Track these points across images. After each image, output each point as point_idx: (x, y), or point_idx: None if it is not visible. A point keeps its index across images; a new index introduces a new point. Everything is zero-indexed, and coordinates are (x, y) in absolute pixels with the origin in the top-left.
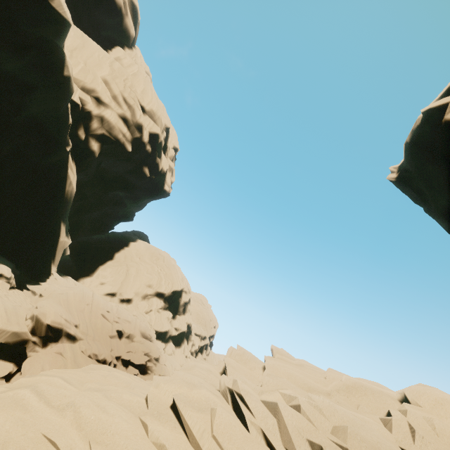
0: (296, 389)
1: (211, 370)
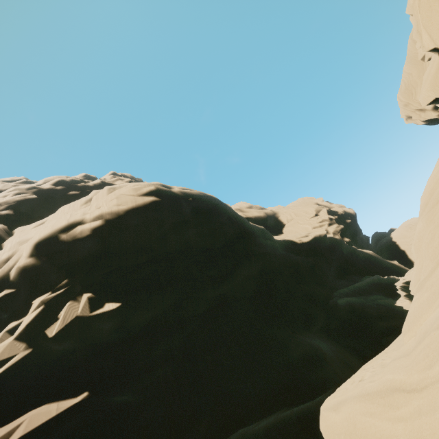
0: None
1: None
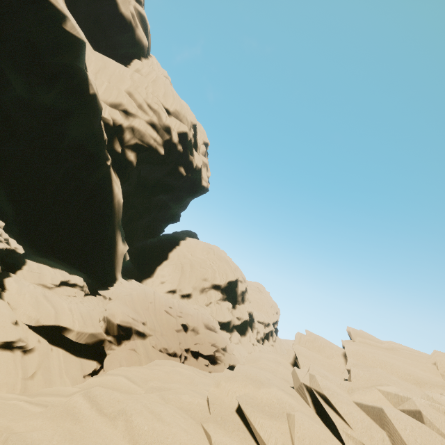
0: (400, 383)
1: (279, 361)
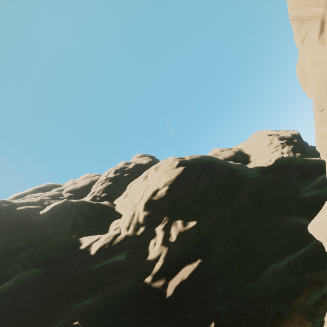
0: None
1: None
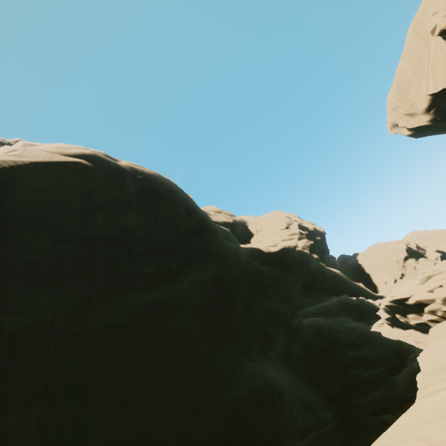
0: None
1: None
